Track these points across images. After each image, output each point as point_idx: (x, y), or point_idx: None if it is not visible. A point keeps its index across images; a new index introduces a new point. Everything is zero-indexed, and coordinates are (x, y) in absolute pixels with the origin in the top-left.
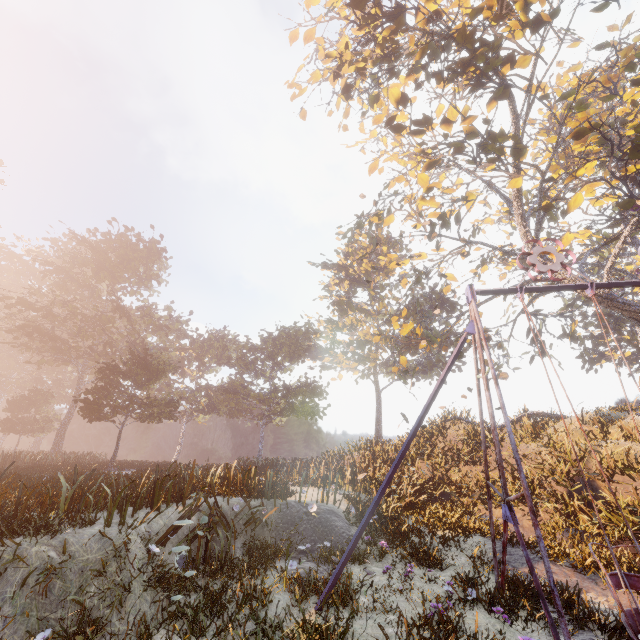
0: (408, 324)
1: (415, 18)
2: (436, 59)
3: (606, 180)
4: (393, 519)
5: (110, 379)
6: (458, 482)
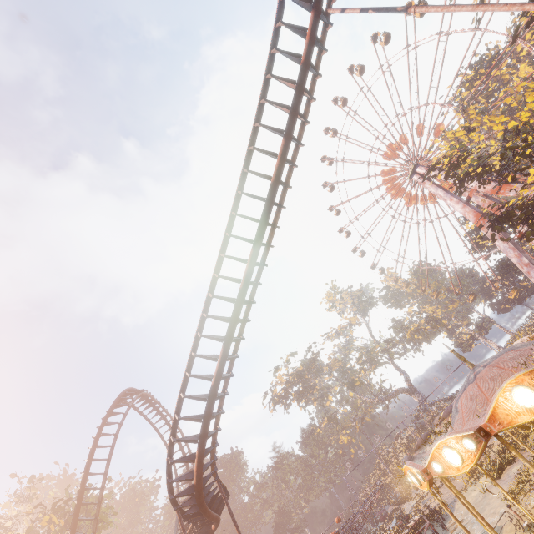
0: (344, 439)
1: (287, 386)
2: (301, 401)
3: (352, 387)
4: (370, 516)
5: (278, 530)
6: (389, 483)
